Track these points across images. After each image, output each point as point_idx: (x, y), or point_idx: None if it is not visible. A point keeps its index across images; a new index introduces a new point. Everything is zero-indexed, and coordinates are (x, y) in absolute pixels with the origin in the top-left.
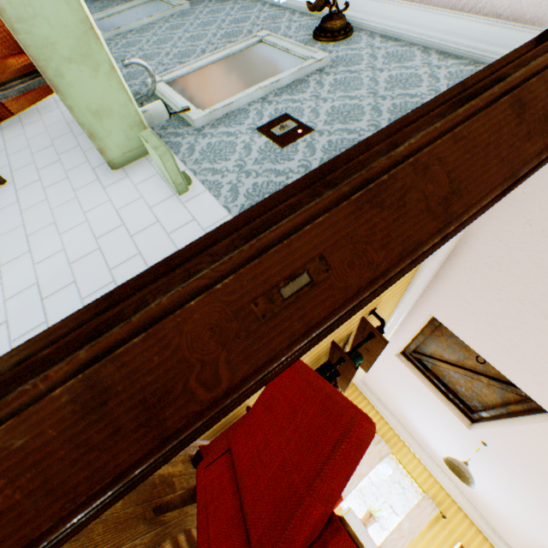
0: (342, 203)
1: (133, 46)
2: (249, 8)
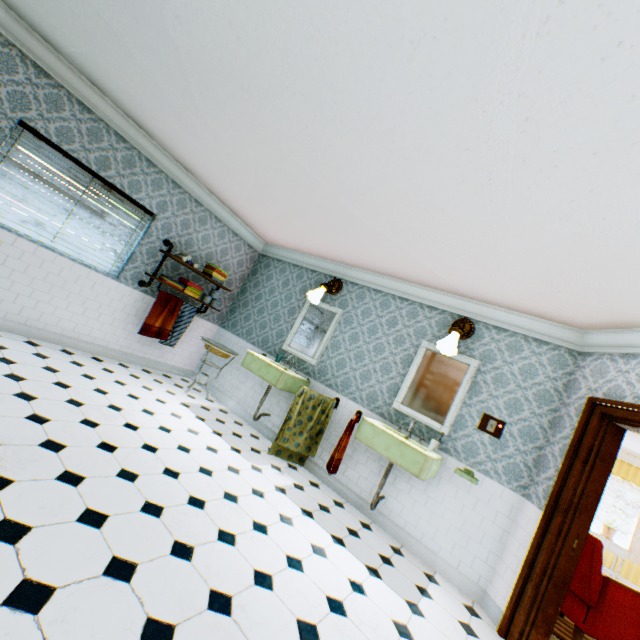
0: (572, 516)
1: (343, 366)
2: (387, 305)
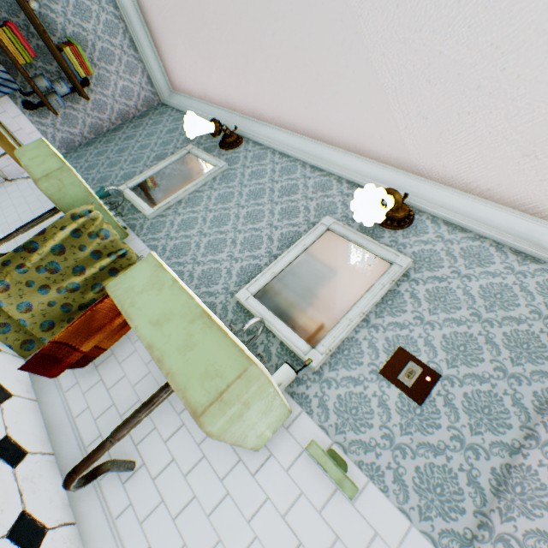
0: None
1: (190, 227)
2: (291, 171)
